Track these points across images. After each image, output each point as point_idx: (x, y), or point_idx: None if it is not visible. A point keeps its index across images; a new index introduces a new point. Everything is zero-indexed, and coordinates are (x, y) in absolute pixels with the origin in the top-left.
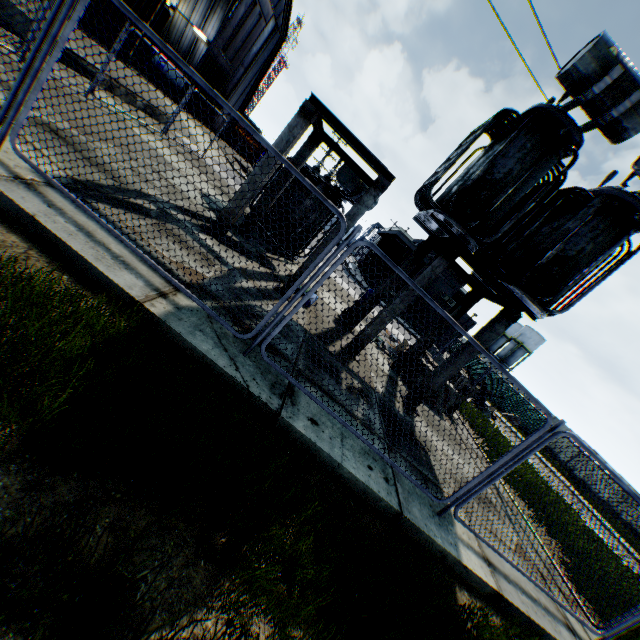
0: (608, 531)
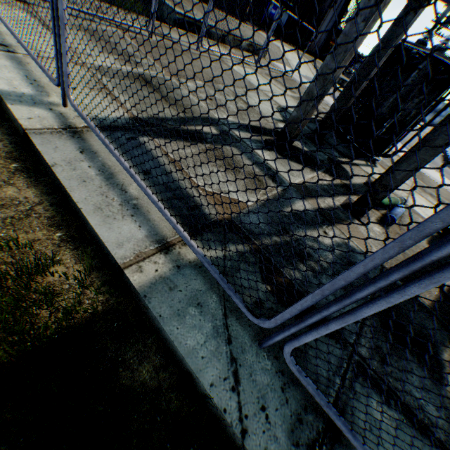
0: None
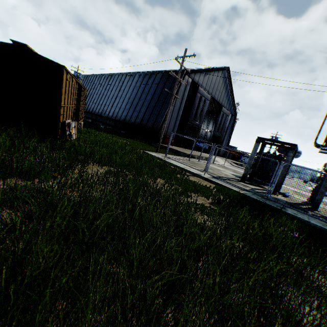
0: None
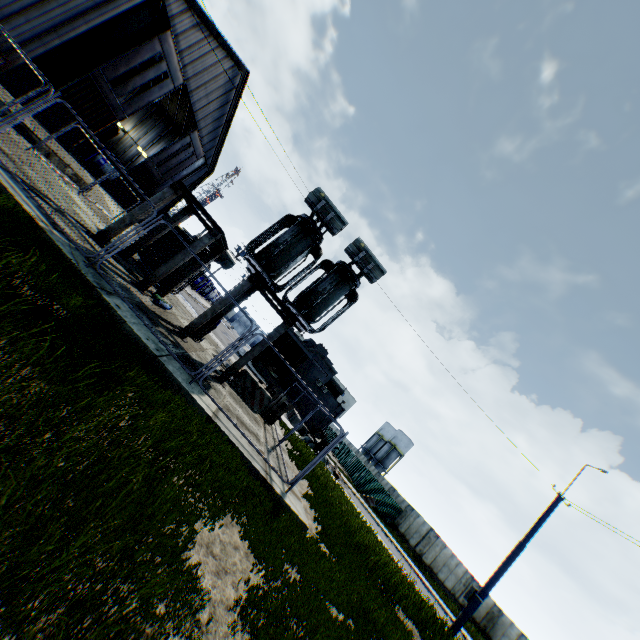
0: (432, 594)
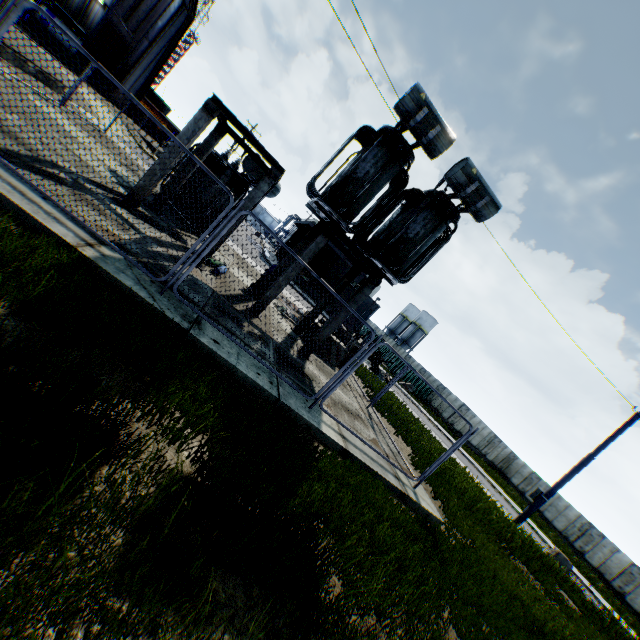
0: (471, 463)
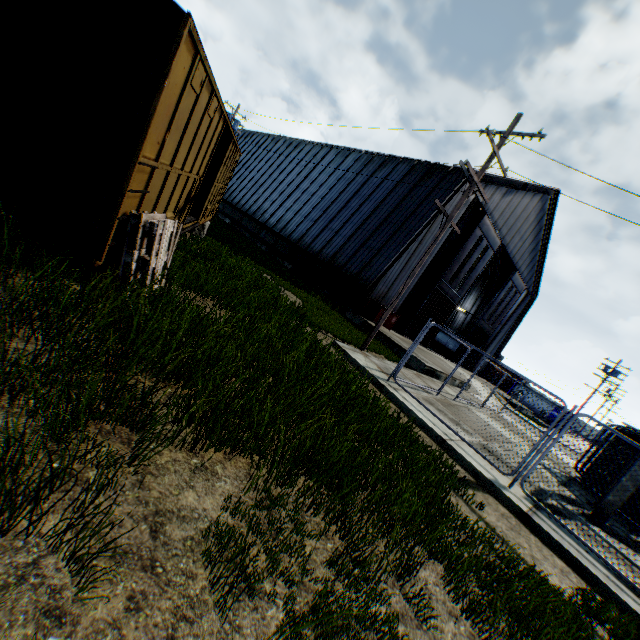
0: None
